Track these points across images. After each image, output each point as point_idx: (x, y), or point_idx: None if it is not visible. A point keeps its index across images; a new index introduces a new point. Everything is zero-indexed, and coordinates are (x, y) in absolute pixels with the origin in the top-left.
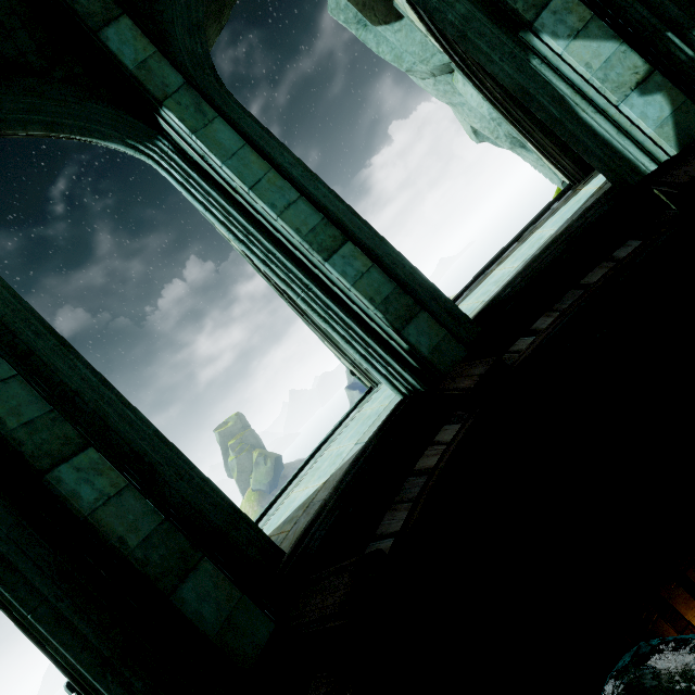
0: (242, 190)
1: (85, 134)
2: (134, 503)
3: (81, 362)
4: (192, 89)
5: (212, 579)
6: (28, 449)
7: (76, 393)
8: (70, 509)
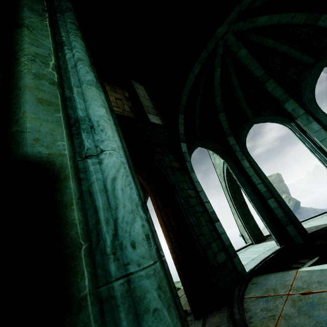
0: (317, 141)
1: (271, 122)
2: (279, 210)
3: (267, 179)
4: (306, 114)
5: (292, 228)
6: (264, 196)
7: (268, 186)
8: (269, 207)
